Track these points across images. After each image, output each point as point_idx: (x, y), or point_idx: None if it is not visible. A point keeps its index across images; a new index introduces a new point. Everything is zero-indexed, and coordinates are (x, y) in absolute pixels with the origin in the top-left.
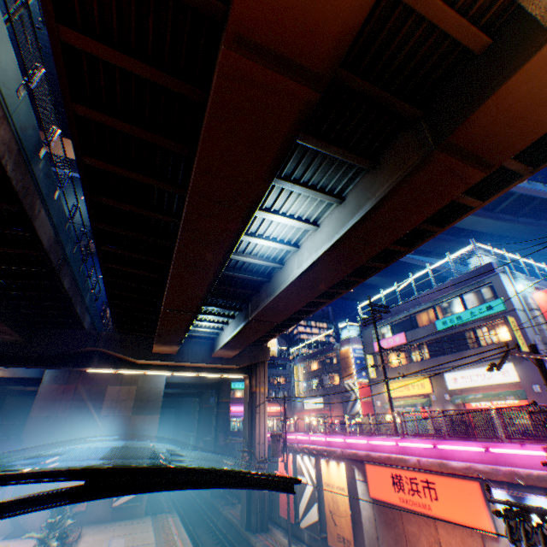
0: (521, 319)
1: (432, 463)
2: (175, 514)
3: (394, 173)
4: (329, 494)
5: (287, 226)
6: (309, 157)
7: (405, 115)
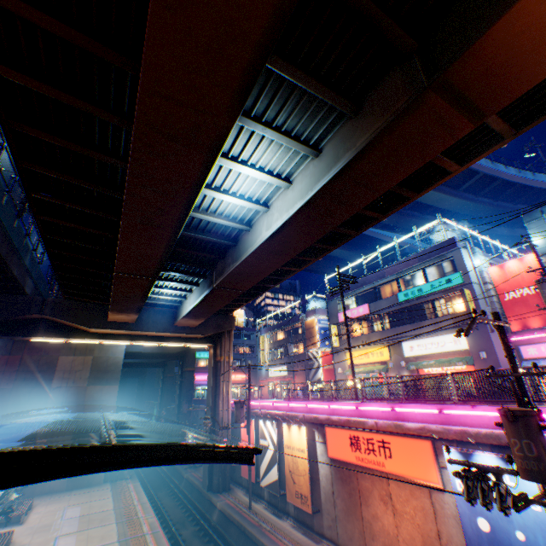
0: (476, 292)
1: (389, 425)
2: (136, 480)
3: (379, 118)
4: (290, 455)
5: (257, 181)
6: (284, 94)
7: (397, 45)
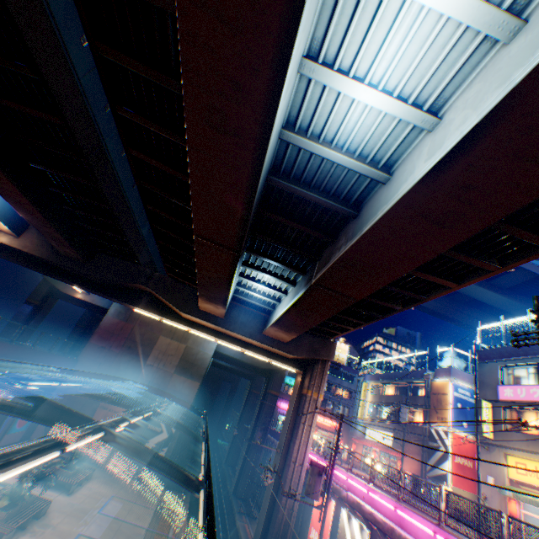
0: None
1: None
2: (187, 498)
3: None
4: None
5: (428, 37)
6: None
7: None
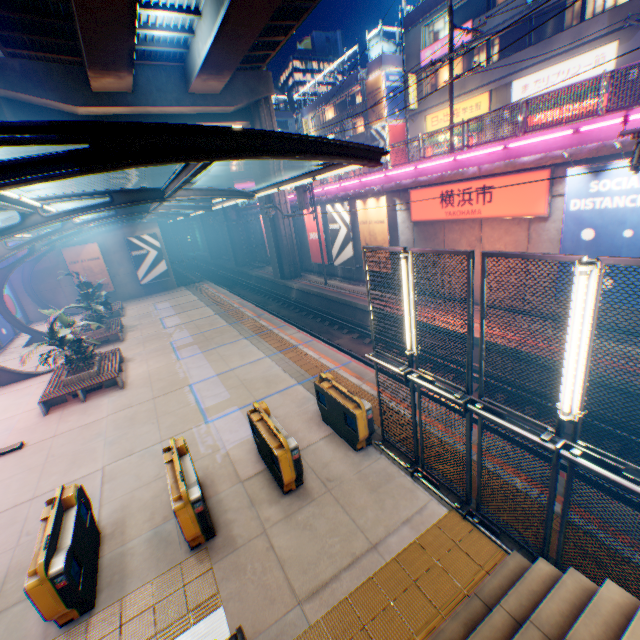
0: None
1: (497, 167)
2: (208, 283)
3: None
4: (366, 232)
5: None
6: None
7: None
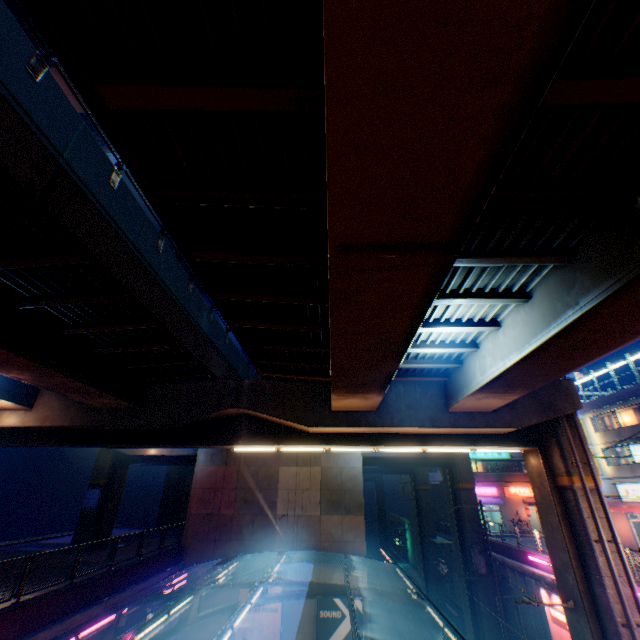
0: None
1: None
2: None
3: None
4: None
5: None
6: None
7: None
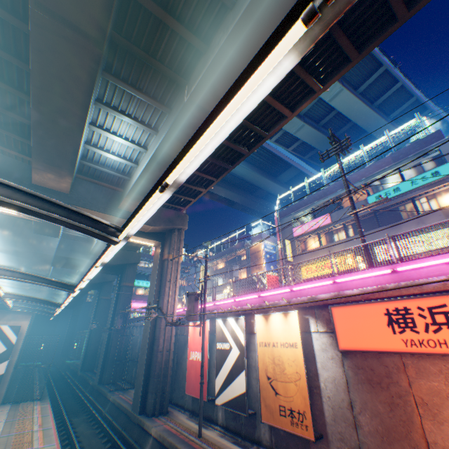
0: None
1: None
2: (47, 401)
3: None
4: (267, 356)
5: None
6: None
7: None
